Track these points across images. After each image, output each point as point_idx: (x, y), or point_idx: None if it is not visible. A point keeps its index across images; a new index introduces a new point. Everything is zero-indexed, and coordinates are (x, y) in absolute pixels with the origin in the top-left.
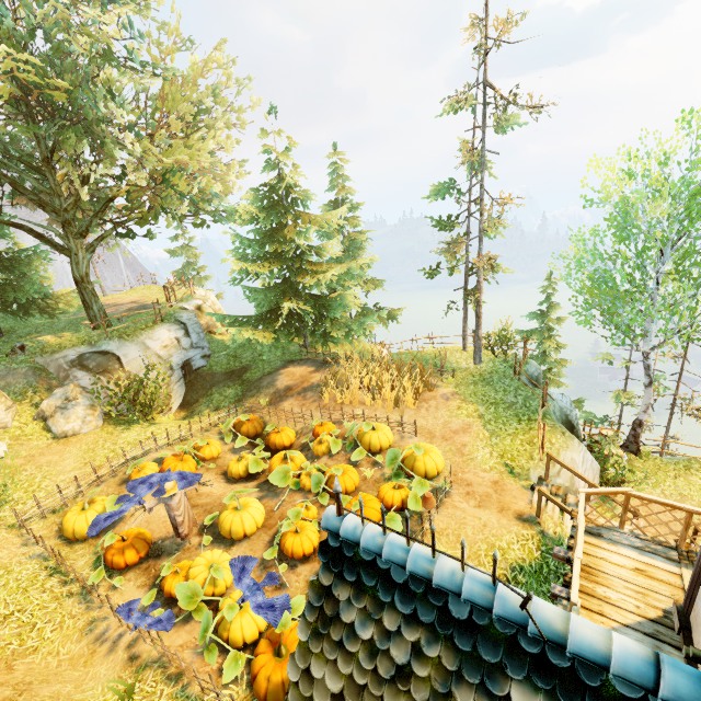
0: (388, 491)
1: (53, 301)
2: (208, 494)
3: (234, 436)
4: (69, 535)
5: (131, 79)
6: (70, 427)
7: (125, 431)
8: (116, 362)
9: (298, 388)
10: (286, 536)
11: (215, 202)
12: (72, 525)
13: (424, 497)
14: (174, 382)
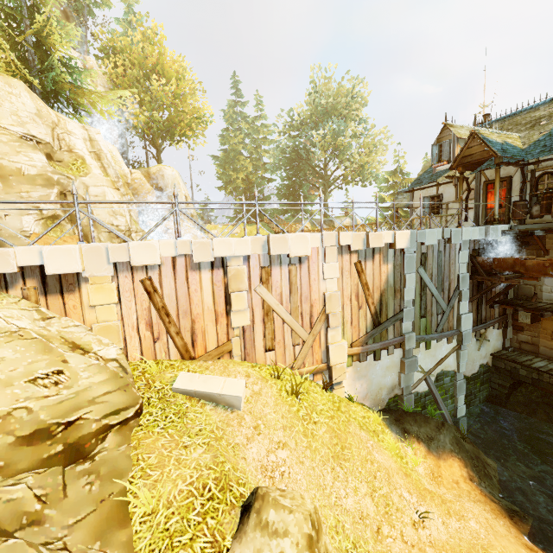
0: None
1: None
2: None
3: None
4: None
5: (355, 140)
6: None
7: None
8: (333, 224)
9: None
10: None
11: (373, 175)
12: None
13: None
14: None
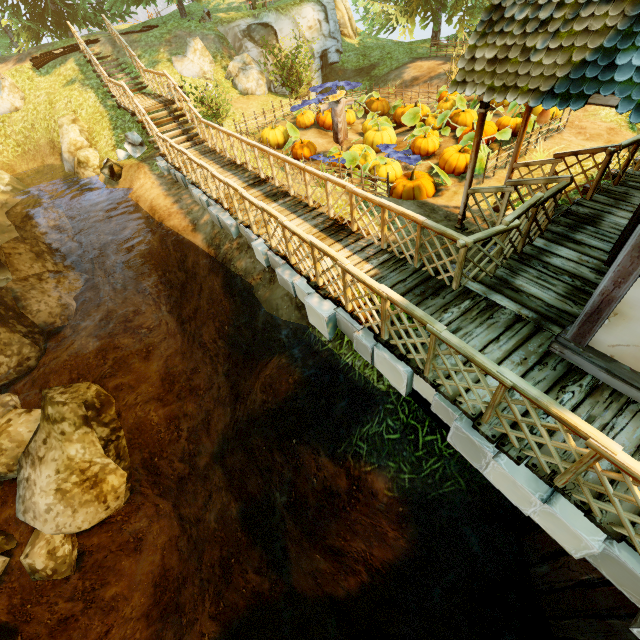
0: (506, 117)
1: (206, 0)
2: (349, 139)
3: (364, 115)
4: (266, 142)
5: None
6: (250, 86)
7: (284, 99)
8: (274, 37)
9: (424, 78)
10: (416, 139)
11: None
12: (267, 136)
13: (541, 112)
14: (314, 71)
